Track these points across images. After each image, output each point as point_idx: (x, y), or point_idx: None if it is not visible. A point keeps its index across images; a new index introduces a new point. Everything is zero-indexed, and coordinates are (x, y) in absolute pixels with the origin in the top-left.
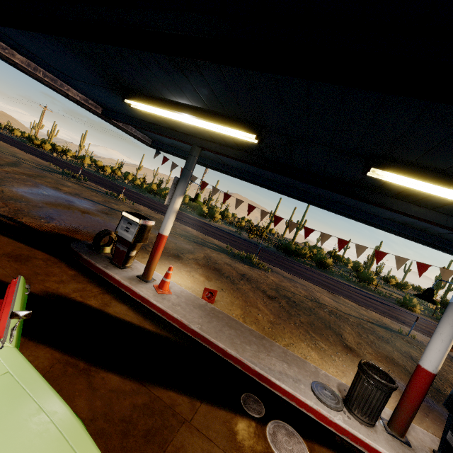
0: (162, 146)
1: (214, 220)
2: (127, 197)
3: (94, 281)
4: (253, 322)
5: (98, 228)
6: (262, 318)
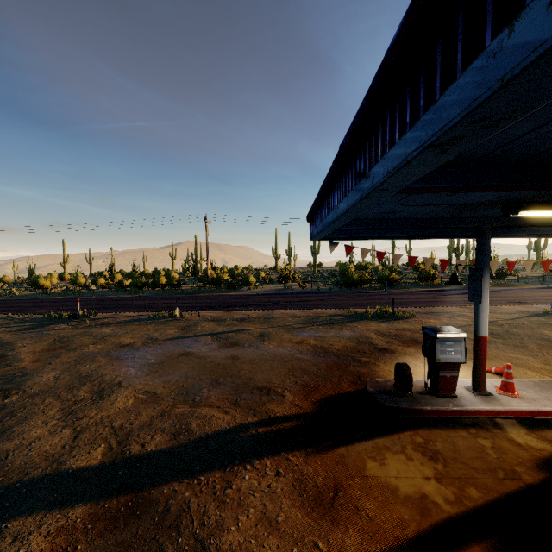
0: (334, 234)
1: (251, 286)
2: (163, 308)
3: (483, 427)
4: (549, 373)
5: (295, 368)
6: (539, 365)
